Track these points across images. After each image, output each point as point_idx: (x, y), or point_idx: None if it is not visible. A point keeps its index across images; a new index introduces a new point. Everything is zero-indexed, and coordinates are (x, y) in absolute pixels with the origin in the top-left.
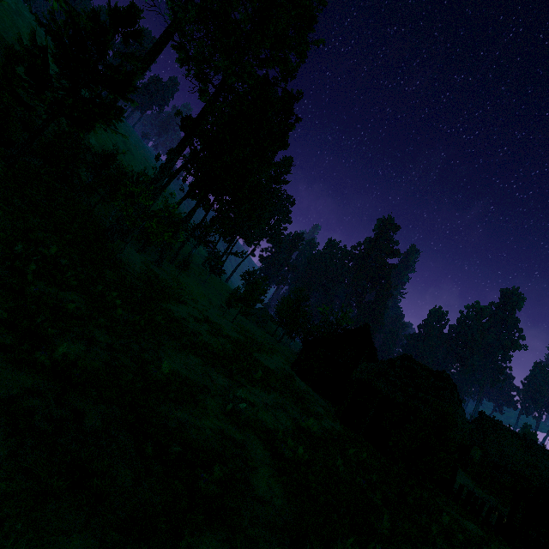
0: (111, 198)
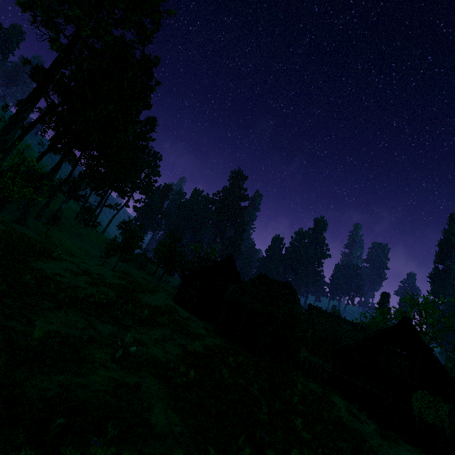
0: None
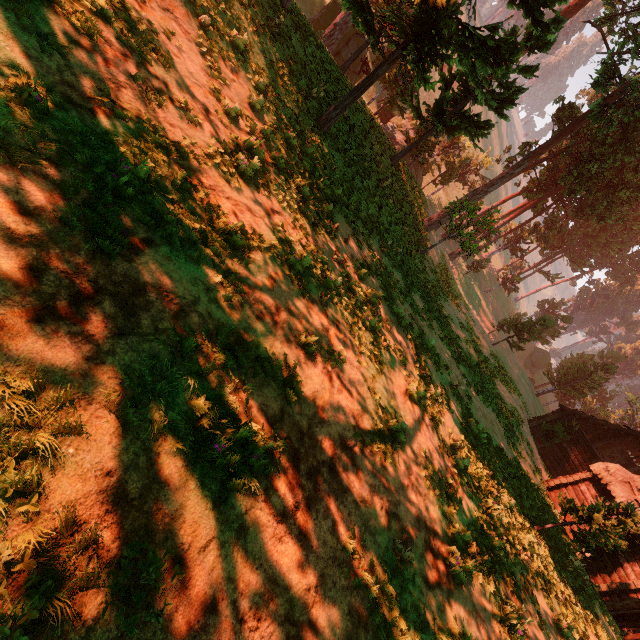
0: (442, 182)
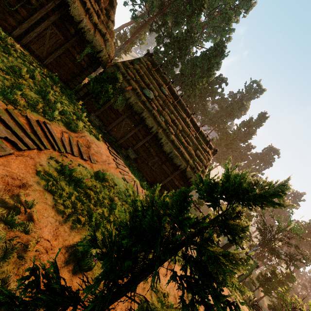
0: None
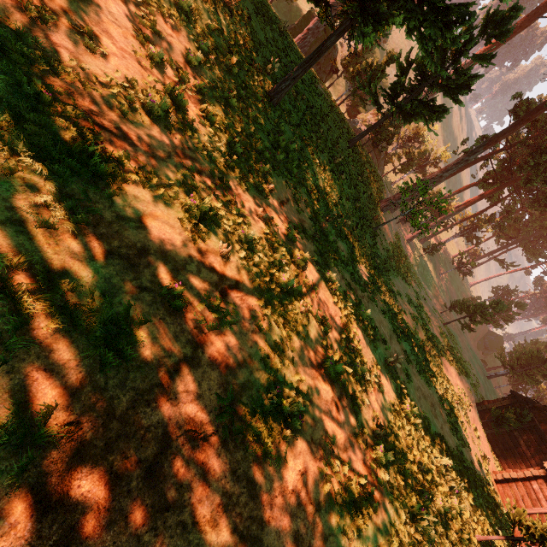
0: (401, 171)
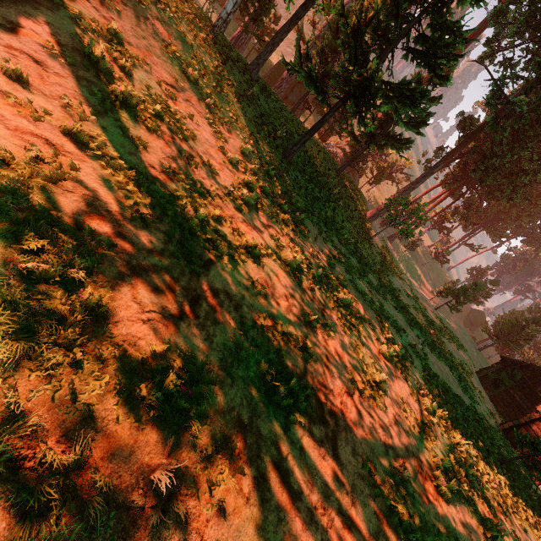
0: (375, 182)
